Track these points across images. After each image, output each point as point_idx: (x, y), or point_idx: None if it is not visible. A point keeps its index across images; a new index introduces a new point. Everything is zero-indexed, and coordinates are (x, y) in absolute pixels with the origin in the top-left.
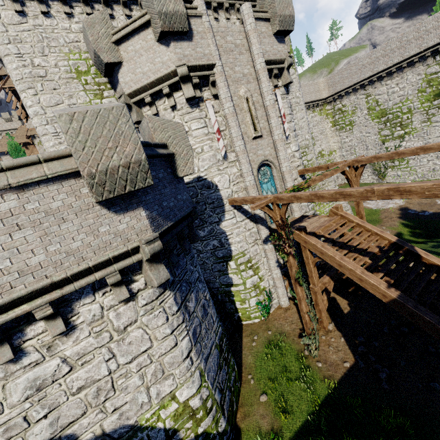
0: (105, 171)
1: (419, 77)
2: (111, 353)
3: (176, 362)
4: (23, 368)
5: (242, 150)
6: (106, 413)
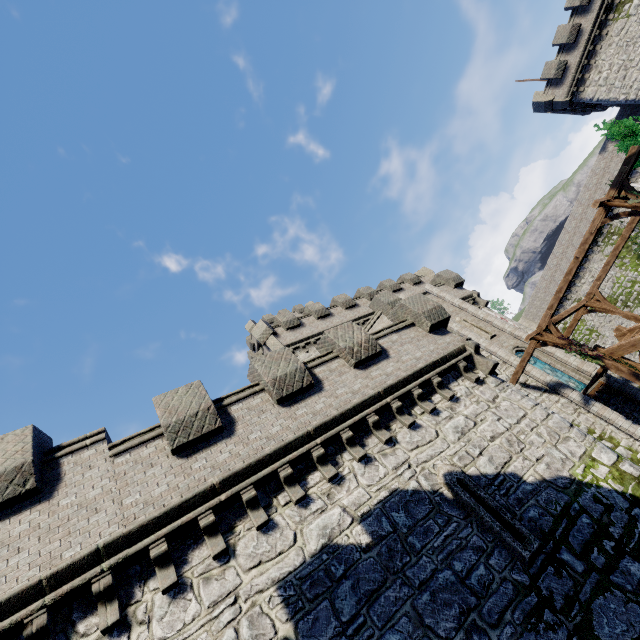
0: (427, 311)
1: (604, 261)
2: (496, 415)
3: (563, 427)
4: (443, 419)
5: (488, 343)
6: (531, 461)
